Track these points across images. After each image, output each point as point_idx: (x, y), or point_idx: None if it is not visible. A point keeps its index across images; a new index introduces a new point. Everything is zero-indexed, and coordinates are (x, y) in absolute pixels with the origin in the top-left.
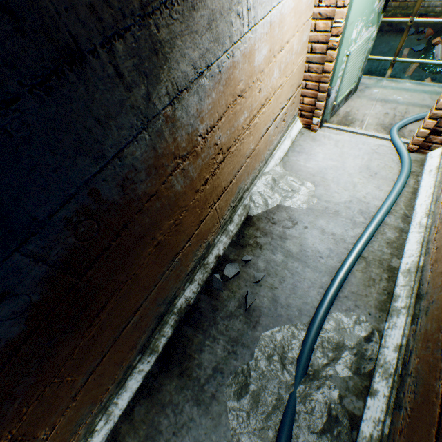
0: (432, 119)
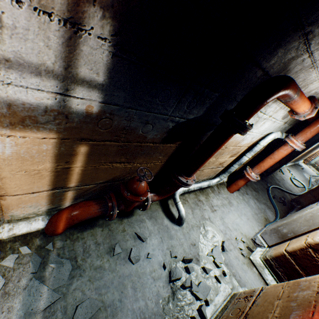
0: None
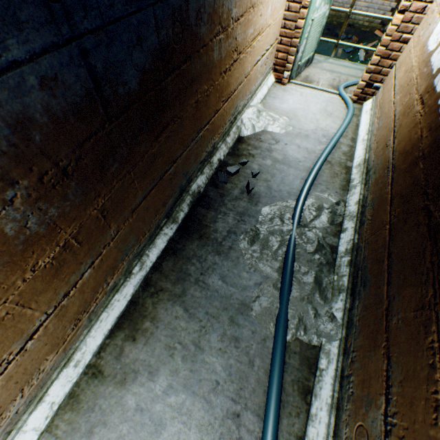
0: (367, 73)
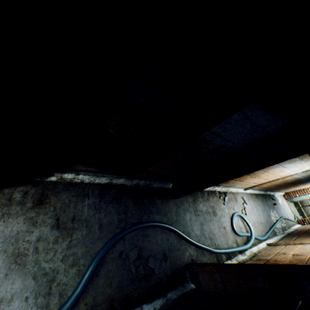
0: (306, 219)
